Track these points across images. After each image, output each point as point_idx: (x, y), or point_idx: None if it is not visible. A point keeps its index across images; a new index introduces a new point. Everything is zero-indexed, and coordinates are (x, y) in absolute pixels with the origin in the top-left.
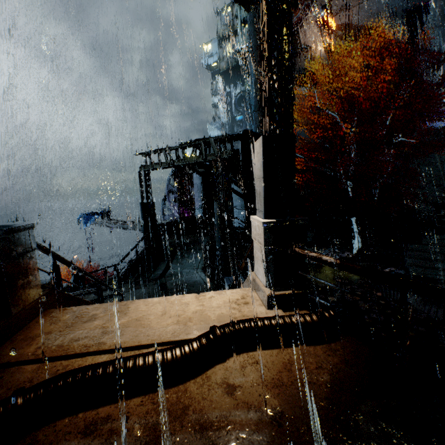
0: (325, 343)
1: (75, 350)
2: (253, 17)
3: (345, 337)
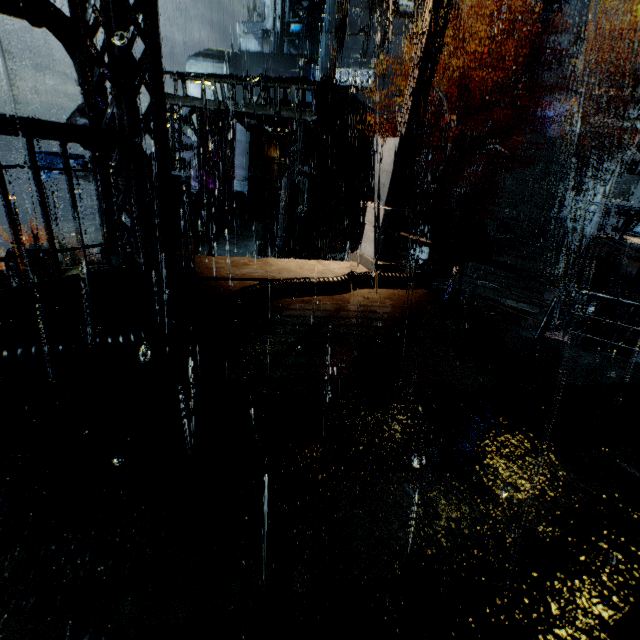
0: (411, 290)
1: (258, 277)
2: None
3: (422, 289)
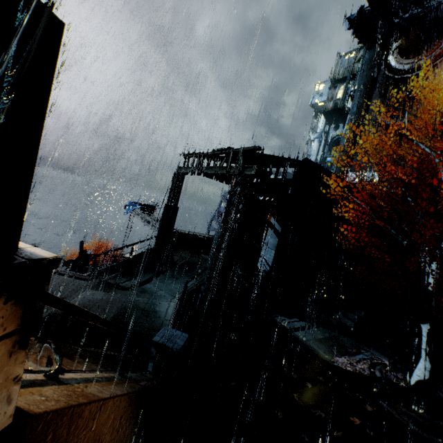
0: None
1: None
2: (372, 55)
3: None
